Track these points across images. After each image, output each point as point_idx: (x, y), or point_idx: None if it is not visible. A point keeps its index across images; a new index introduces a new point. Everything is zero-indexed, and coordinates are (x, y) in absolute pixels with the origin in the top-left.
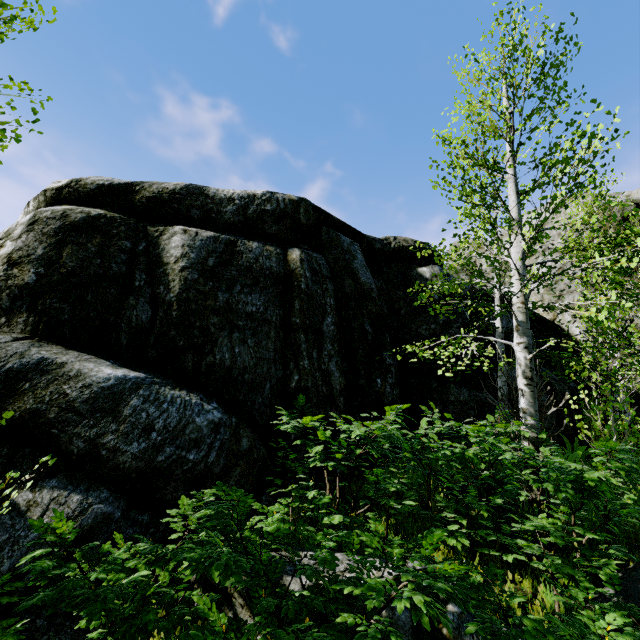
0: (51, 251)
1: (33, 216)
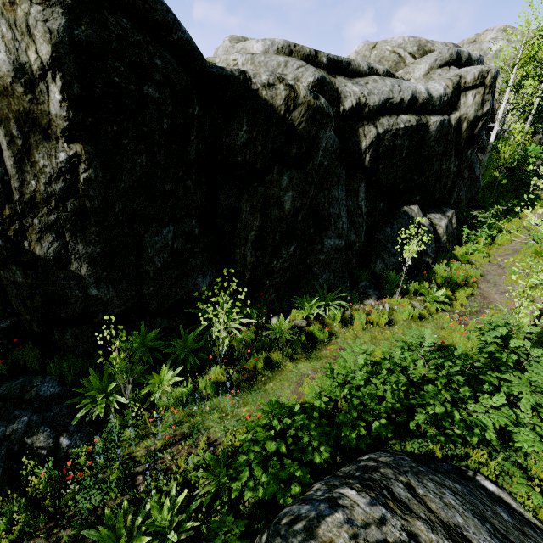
0: None
1: None
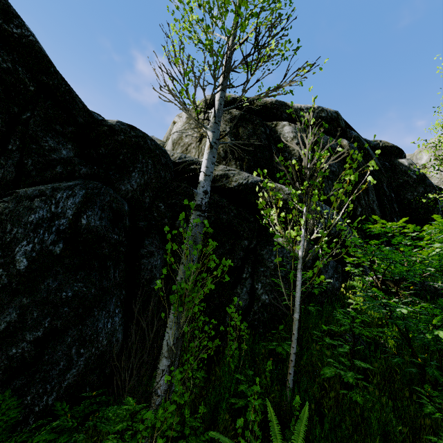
0: (233, 130)
1: None
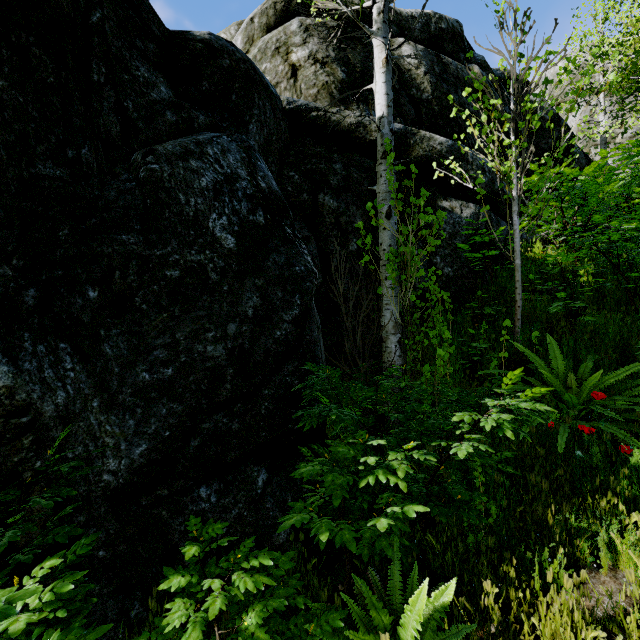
0: (339, 54)
1: (301, 23)
